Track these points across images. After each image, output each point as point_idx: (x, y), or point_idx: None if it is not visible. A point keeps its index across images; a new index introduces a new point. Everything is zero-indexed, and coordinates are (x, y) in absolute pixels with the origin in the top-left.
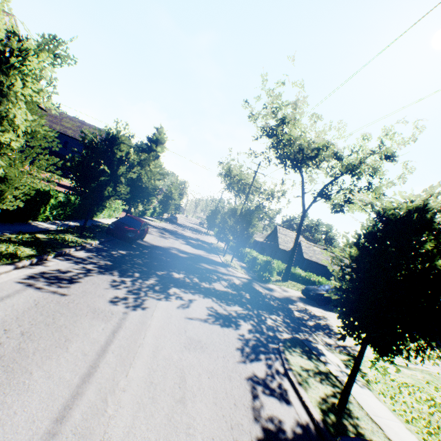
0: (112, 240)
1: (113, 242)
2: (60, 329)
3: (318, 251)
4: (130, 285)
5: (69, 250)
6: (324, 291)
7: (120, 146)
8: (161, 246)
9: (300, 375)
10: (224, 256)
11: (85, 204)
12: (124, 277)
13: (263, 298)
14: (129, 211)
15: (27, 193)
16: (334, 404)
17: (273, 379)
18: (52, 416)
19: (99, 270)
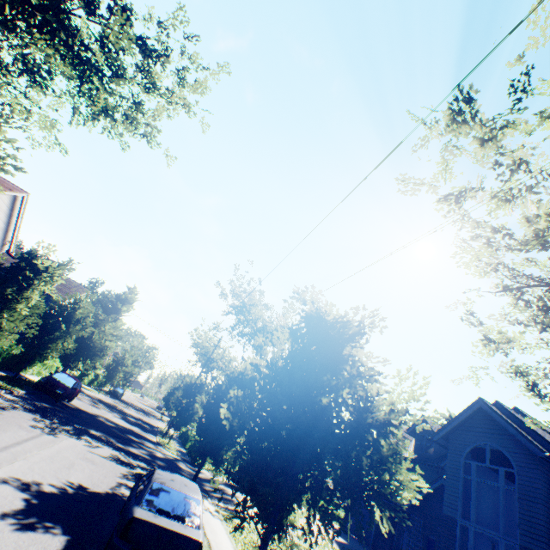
0: (38, 394)
1: (38, 396)
2: (1, 425)
3: None
4: (49, 423)
5: (2, 390)
6: None
7: (83, 309)
8: (89, 411)
9: None
10: (163, 437)
11: (29, 353)
12: (45, 418)
13: (179, 469)
14: None
15: (14, 338)
16: None
17: None
18: (2, 446)
19: (25, 409)
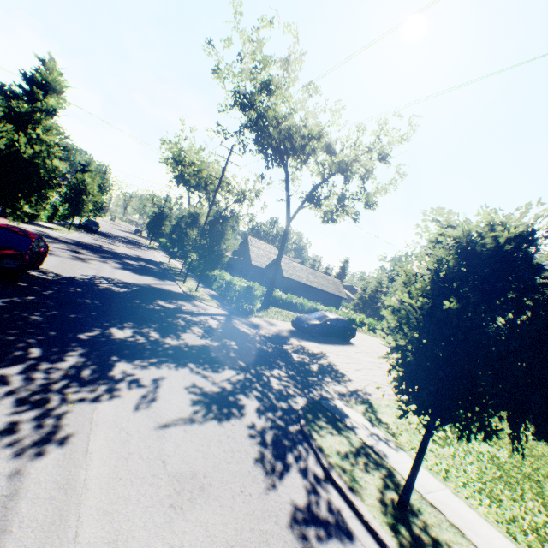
0: None
1: None
2: None
3: (298, 268)
4: (21, 385)
5: None
6: (318, 320)
7: None
8: (79, 277)
9: (344, 471)
10: (184, 283)
11: None
12: (2, 366)
13: (254, 344)
14: (2, 211)
15: None
16: (393, 502)
17: (318, 497)
18: None
19: None
